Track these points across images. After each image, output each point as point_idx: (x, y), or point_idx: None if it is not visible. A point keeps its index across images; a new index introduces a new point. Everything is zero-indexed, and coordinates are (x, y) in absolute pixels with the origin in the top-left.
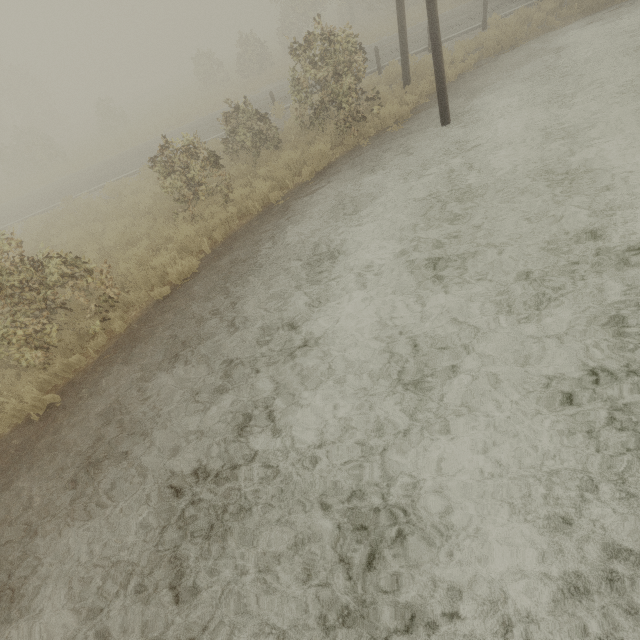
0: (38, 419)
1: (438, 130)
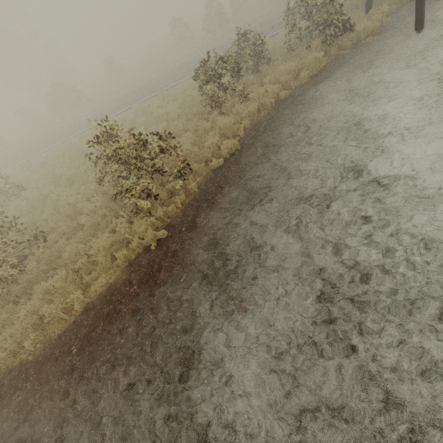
0: (154, 249)
1: (413, 34)
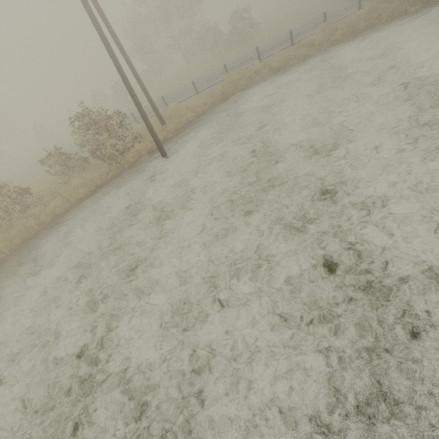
0: None
1: (160, 160)
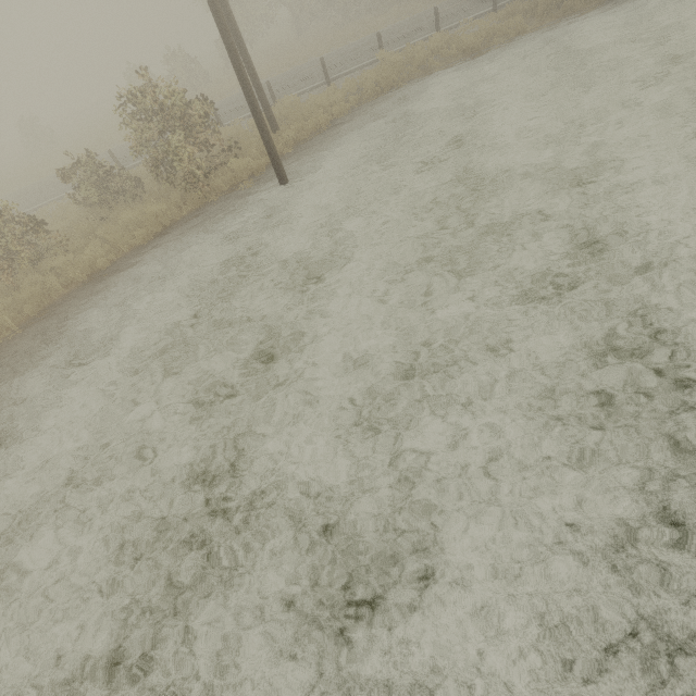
0: None
1: (276, 190)
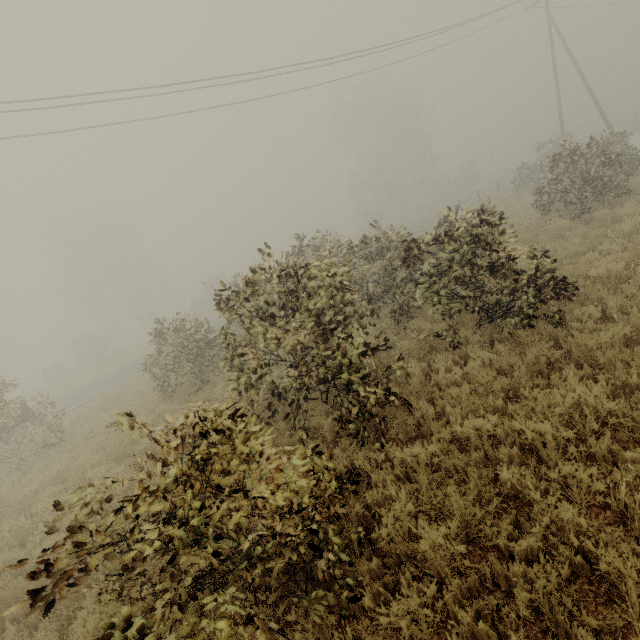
0: None
1: None
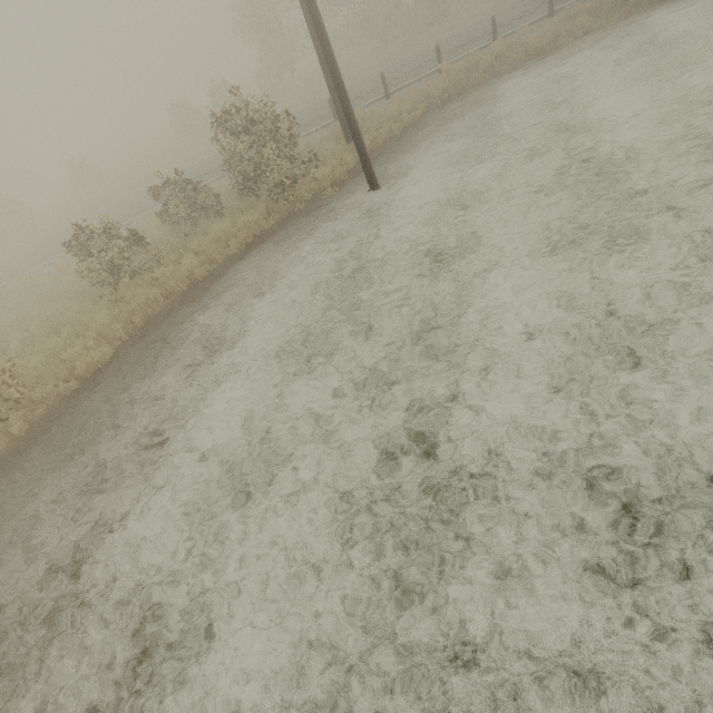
0: None
1: (366, 193)
